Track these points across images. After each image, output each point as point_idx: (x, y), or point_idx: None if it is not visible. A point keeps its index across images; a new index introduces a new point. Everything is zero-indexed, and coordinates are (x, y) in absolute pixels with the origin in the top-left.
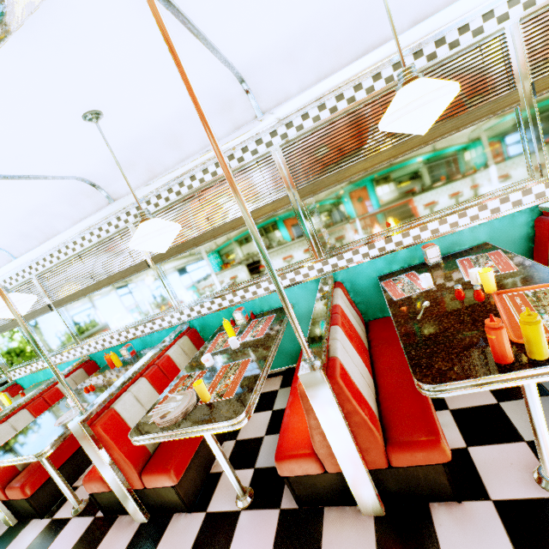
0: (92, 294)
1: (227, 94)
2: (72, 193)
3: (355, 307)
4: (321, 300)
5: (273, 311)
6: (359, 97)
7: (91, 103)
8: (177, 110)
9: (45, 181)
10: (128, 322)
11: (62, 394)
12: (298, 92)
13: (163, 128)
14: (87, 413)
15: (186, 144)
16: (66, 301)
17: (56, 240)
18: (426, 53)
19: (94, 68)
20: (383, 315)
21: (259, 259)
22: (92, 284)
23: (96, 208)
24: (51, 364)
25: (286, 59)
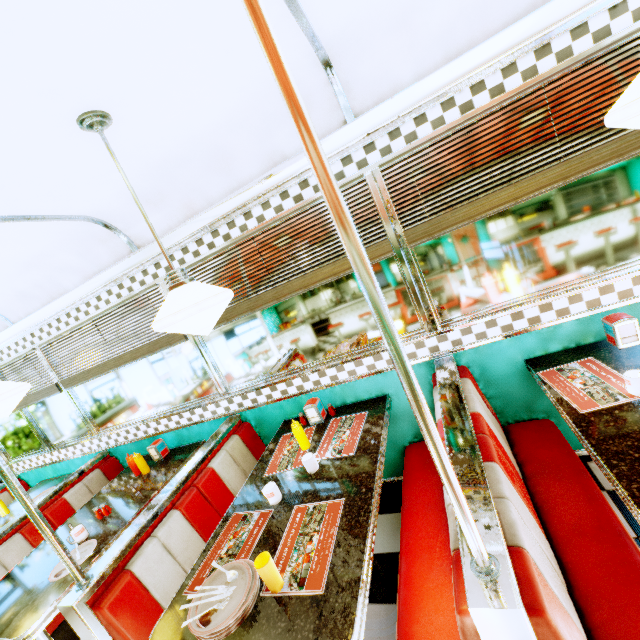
0: (111, 371)
1: (303, 88)
2: (80, 238)
3: (489, 405)
4: (451, 407)
5: (361, 406)
6: (511, 85)
7: (88, 97)
8: (227, 113)
9: (37, 223)
10: (158, 410)
11: (70, 507)
12: (412, 80)
13: (205, 142)
14: (87, 584)
15: (239, 166)
16: (78, 380)
17: (62, 301)
18: (633, 6)
19: (84, 25)
20: (529, 416)
21: (341, 330)
22: (110, 359)
23: (114, 259)
24: (33, 512)
25: (398, 26)
